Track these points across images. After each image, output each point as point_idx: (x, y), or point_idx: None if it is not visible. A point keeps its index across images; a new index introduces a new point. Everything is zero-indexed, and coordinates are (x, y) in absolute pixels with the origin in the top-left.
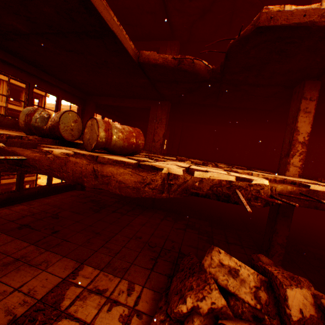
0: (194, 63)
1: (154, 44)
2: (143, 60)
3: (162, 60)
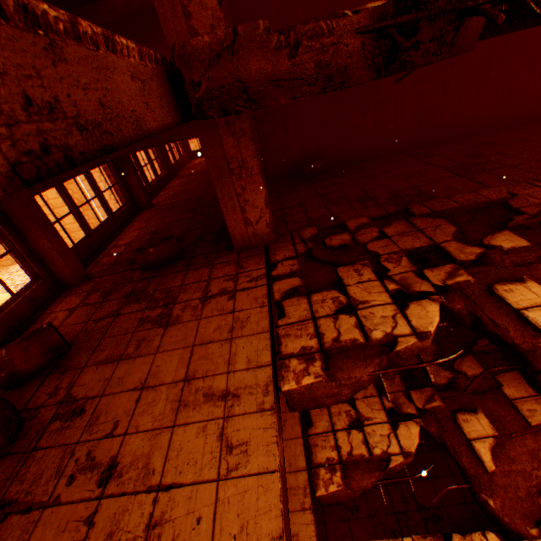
0: (419, 351)
1: (175, 129)
2: (300, 404)
3: (349, 386)
